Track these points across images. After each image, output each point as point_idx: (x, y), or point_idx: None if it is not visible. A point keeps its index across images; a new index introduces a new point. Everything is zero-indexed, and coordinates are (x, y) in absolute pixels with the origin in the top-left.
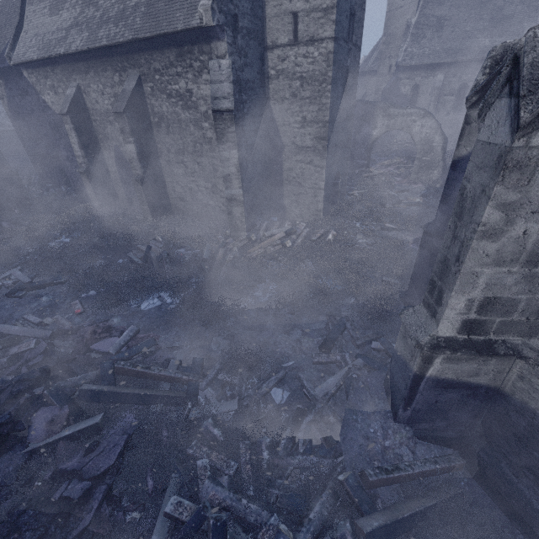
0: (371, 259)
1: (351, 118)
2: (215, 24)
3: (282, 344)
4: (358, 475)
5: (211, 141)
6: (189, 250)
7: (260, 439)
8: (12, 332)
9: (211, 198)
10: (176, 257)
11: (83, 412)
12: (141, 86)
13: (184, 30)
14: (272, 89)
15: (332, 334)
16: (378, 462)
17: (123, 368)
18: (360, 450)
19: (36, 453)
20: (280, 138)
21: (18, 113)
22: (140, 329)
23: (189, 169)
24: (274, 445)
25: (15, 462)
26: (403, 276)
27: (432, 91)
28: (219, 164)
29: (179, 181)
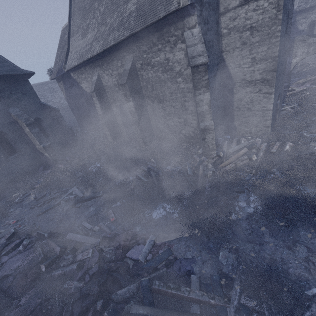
0: None
1: (287, 51)
2: (189, 2)
3: (292, 263)
4: None
5: (183, 90)
6: (173, 166)
7: None
8: (77, 239)
9: (183, 128)
10: (166, 173)
11: None
12: (134, 64)
13: (165, 16)
14: (224, 44)
15: None
16: None
17: (159, 289)
18: None
19: None
20: (231, 78)
21: (70, 96)
22: (156, 237)
23: (167, 111)
24: None
25: None
26: None
27: None
28: (189, 105)
29: (160, 120)
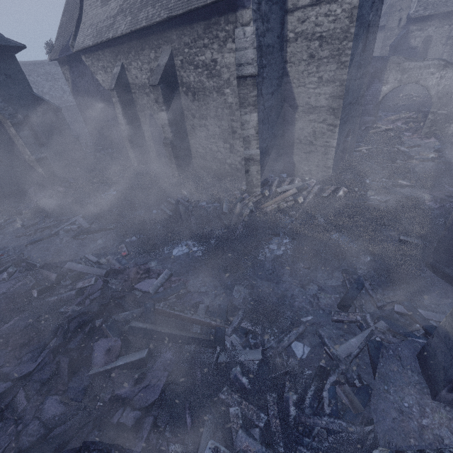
0: (386, 217)
1: (366, 75)
2: None
3: (299, 298)
4: (392, 451)
5: (232, 106)
6: (210, 203)
7: (287, 394)
8: (78, 269)
9: (229, 157)
10: (199, 209)
11: (132, 344)
12: (172, 60)
13: (212, 3)
14: (289, 52)
15: (350, 293)
16: (415, 441)
17: (162, 310)
18: (393, 423)
19: (98, 376)
20: (294, 99)
21: (79, 91)
22: (172, 273)
23: (211, 132)
24: (301, 403)
25: (83, 382)
26: (425, 237)
27: (446, 41)
28: (237, 127)
29: (201, 143)
